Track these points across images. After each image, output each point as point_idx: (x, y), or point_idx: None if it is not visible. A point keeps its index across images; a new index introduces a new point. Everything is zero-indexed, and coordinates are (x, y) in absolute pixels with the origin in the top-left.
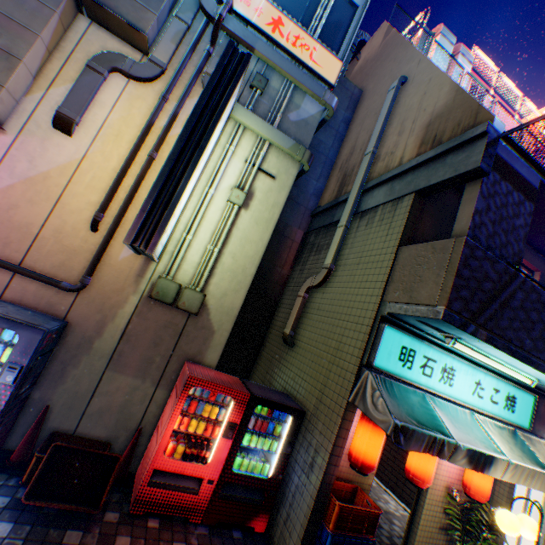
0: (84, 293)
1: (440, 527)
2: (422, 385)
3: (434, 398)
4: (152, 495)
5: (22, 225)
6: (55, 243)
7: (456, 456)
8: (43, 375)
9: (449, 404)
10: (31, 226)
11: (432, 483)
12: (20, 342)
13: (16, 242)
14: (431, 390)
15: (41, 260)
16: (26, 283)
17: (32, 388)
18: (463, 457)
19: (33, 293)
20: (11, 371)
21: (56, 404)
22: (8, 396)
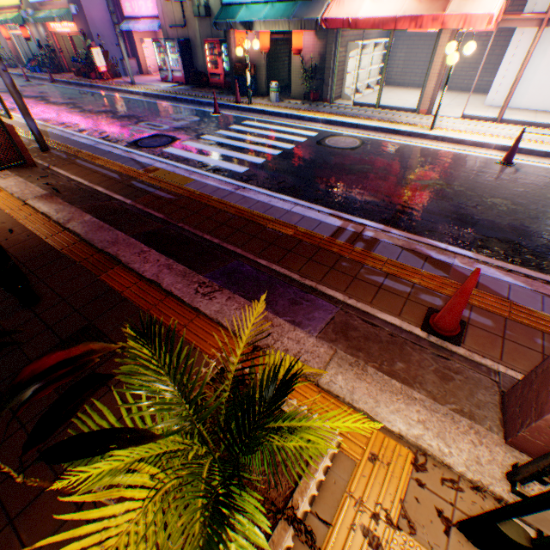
0: (188, 28)
1: (304, 82)
2: (244, 2)
3: (249, 7)
4: (212, 83)
5: (171, 12)
6: (177, 14)
7: (237, 28)
8: (194, 60)
9: (257, 6)
10: (172, 11)
11: (293, 59)
12: (176, 46)
13: (173, 19)
14: (247, 3)
15: (178, 22)
16: (180, 32)
17: (193, 64)
18: (241, 28)
19: (182, 34)
20: (178, 55)
21: (200, 69)
22: (181, 61)
